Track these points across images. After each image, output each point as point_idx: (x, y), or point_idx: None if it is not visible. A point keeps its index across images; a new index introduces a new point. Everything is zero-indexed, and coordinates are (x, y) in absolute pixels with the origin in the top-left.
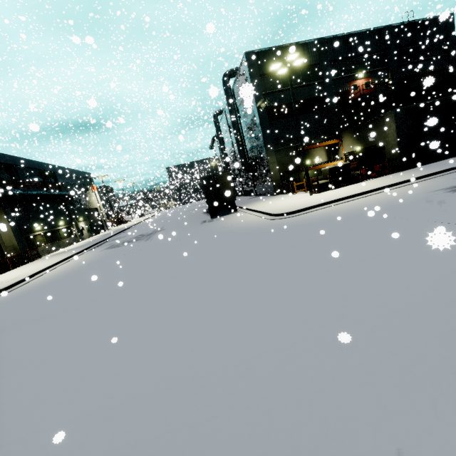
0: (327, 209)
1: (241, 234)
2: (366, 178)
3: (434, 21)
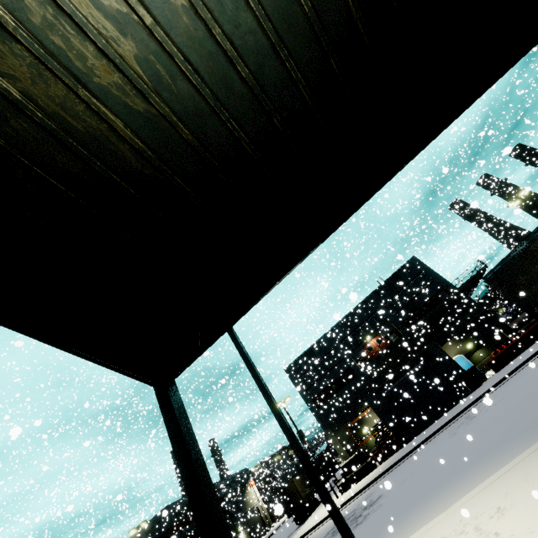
0: None
1: None
2: (379, 462)
3: (402, 269)
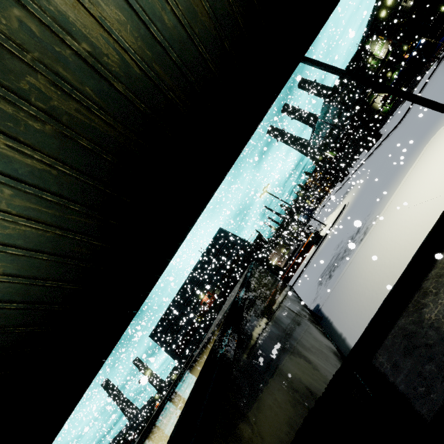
0: None
1: None
2: None
3: (215, 238)
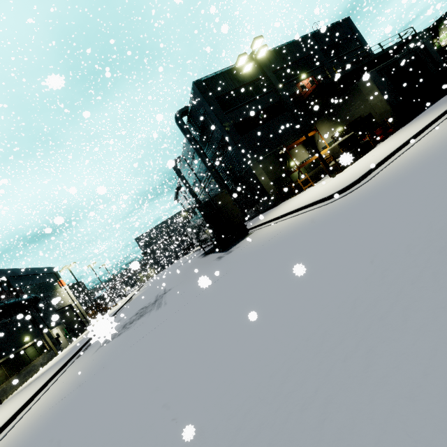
0: (404, 157)
1: (324, 223)
2: (374, 144)
3: (338, 25)
